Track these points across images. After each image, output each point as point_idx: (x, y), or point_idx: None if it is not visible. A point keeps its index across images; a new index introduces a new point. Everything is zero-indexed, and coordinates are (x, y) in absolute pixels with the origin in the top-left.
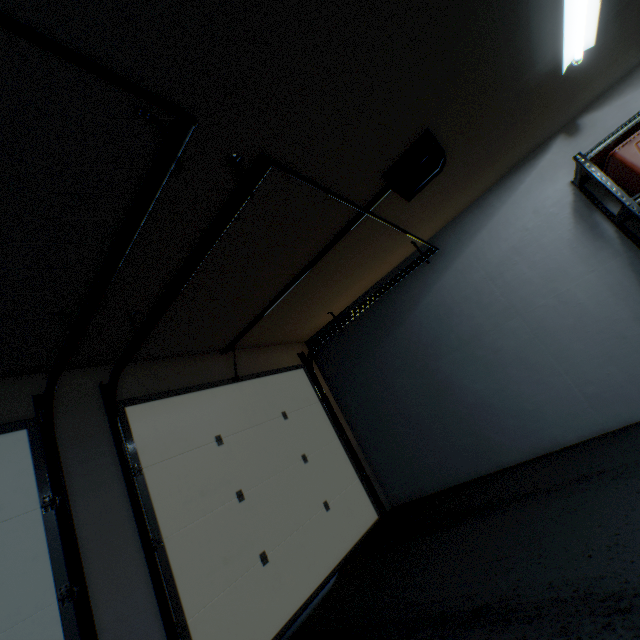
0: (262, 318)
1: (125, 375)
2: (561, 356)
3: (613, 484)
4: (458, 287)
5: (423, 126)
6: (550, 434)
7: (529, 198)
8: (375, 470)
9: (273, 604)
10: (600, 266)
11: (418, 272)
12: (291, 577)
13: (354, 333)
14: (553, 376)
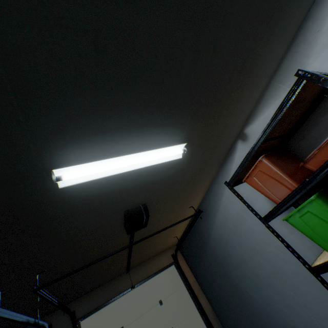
0: (132, 260)
1: (82, 302)
2: (296, 292)
3: None
4: (224, 229)
5: (121, 211)
6: None
7: None
8: None
9: None
10: (295, 230)
11: (204, 216)
12: None
13: (191, 245)
14: (297, 305)
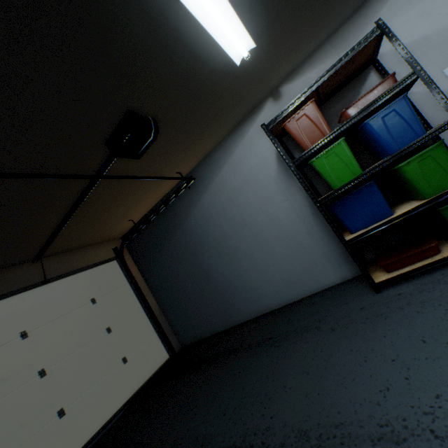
0: (59, 236)
1: None
2: (270, 255)
3: (268, 351)
4: (212, 205)
5: (123, 108)
6: (265, 303)
7: (252, 144)
8: (171, 324)
9: (67, 442)
10: (291, 197)
11: (188, 192)
12: (86, 419)
13: (152, 233)
14: (266, 267)
